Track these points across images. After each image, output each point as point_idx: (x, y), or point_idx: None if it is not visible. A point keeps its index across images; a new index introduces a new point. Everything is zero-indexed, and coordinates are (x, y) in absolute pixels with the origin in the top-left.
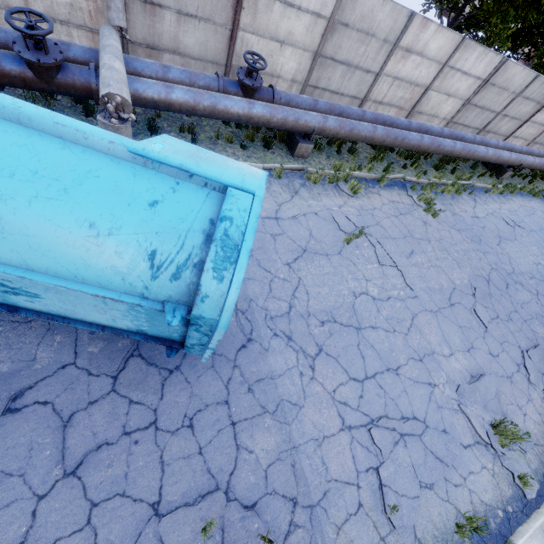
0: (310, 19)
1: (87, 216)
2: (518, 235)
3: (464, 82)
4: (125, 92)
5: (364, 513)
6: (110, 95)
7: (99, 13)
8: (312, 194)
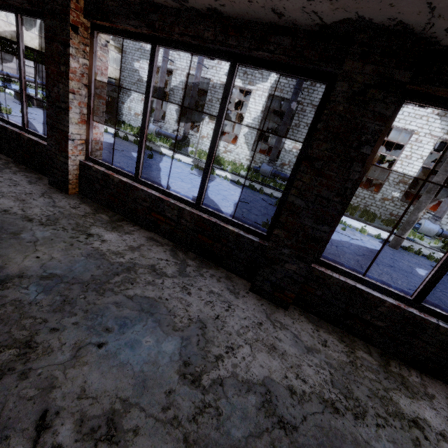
0: None
1: None
2: None
3: (31, 70)
4: None
5: None
6: None
7: None
8: None
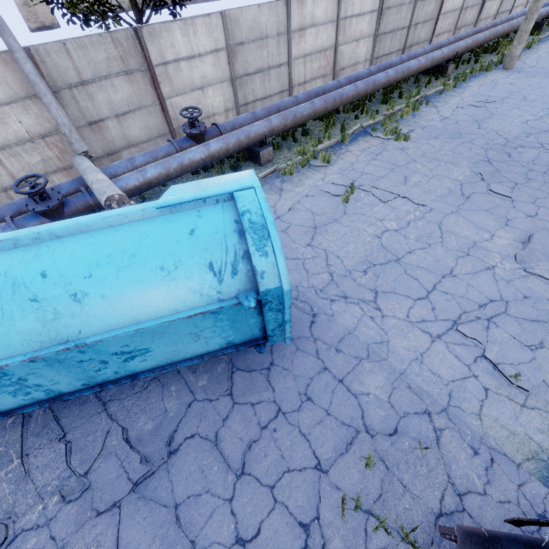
0: (212, 57)
1: (155, 264)
2: (492, 110)
3: (363, 22)
4: (117, 190)
5: (493, 394)
6: (109, 198)
7: (64, 153)
8: (294, 183)
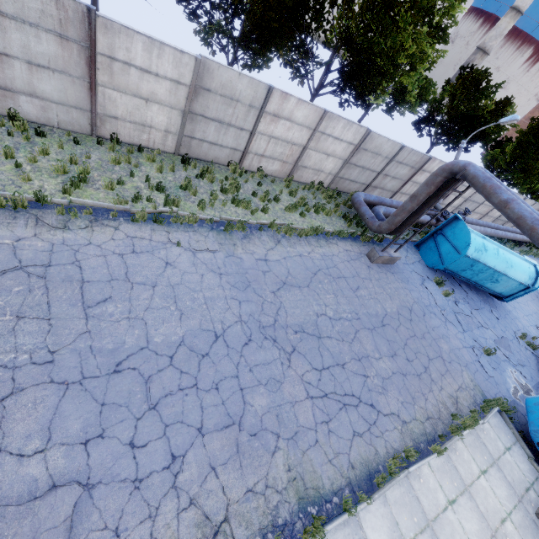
0: (471, 190)
1: (523, 269)
2: None
3: None
4: None
5: None
6: None
7: None
8: None
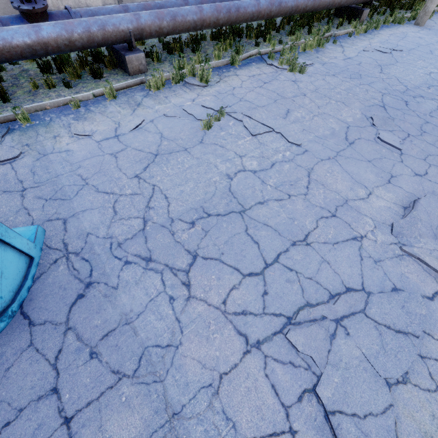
0: None
1: None
2: (398, 58)
3: None
4: None
5: None
6: None
7: None
8: (157, 100)
